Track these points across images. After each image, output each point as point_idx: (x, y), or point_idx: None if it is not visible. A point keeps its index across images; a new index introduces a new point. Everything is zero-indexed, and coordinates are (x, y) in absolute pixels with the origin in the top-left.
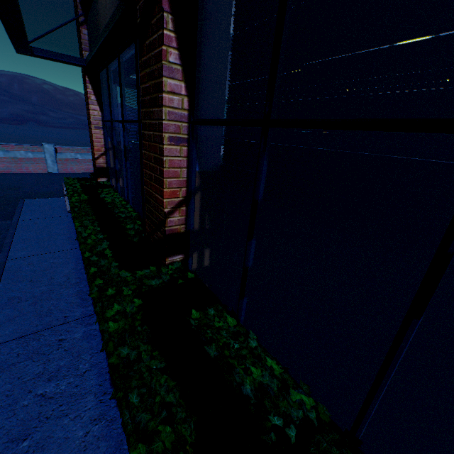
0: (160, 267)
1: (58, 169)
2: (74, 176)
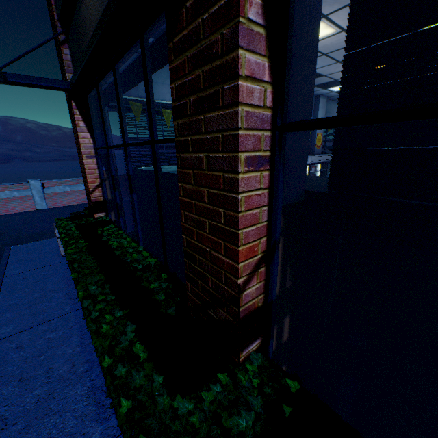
0: (235, 373)
1: (47, 205)
2: (65, 210)
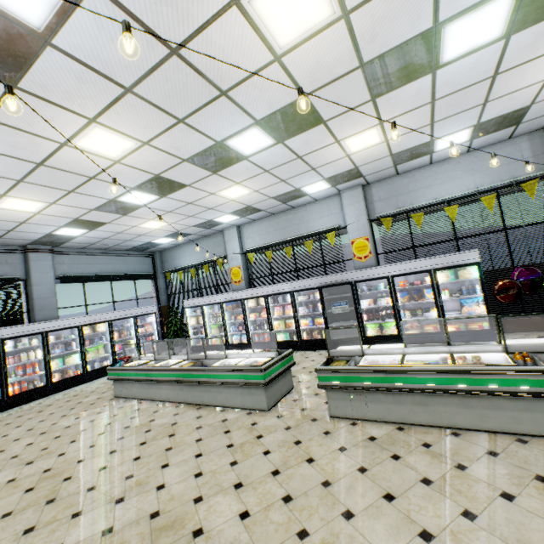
0: None
1: None
2: None
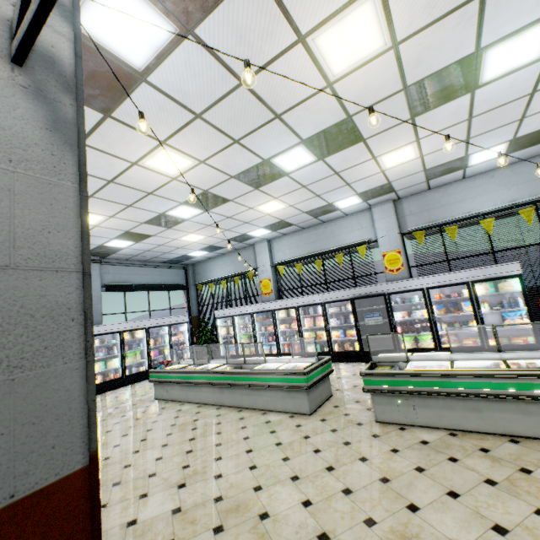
0: None
1: None
2: None
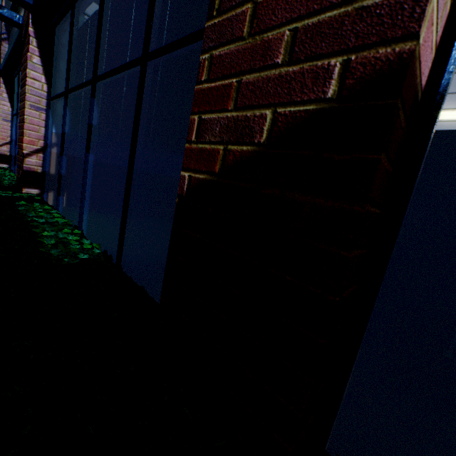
0: (16, 193)
1: None
2: None
